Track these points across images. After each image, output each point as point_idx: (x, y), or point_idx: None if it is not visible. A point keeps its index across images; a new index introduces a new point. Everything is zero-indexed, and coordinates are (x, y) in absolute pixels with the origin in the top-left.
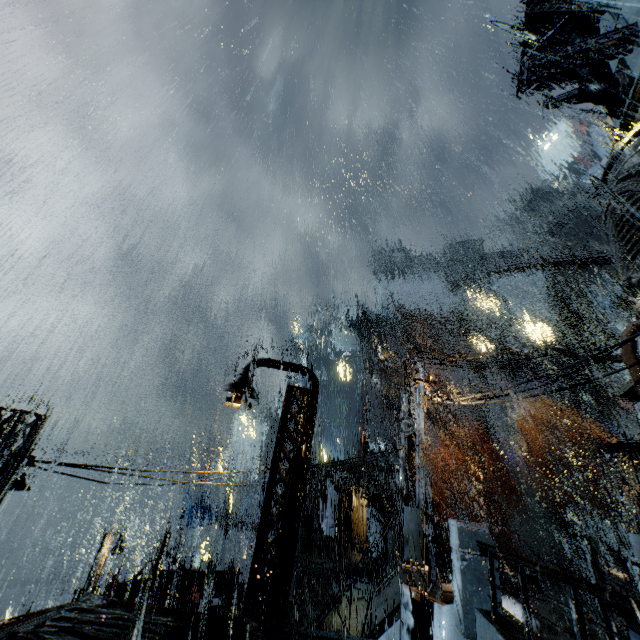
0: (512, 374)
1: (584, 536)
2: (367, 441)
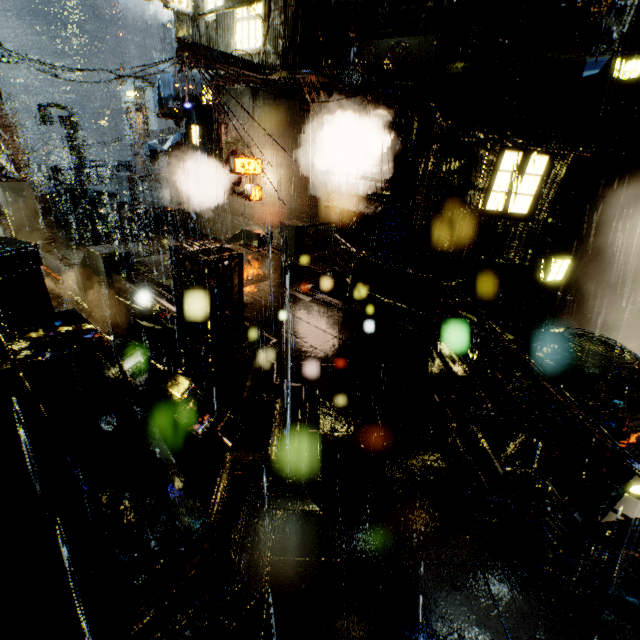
0: None
1: None
2: None
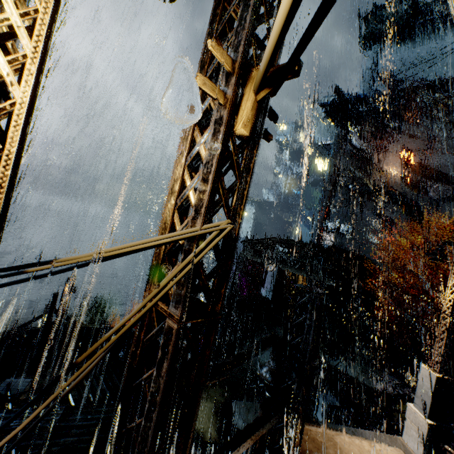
0: None
1: None
2: (328, 222)
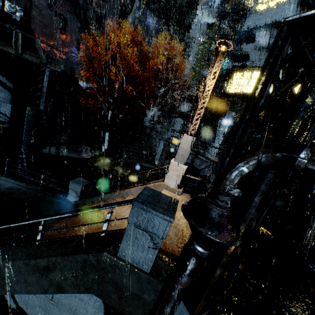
0: (149, 2)
1: (150, 115)
2: None
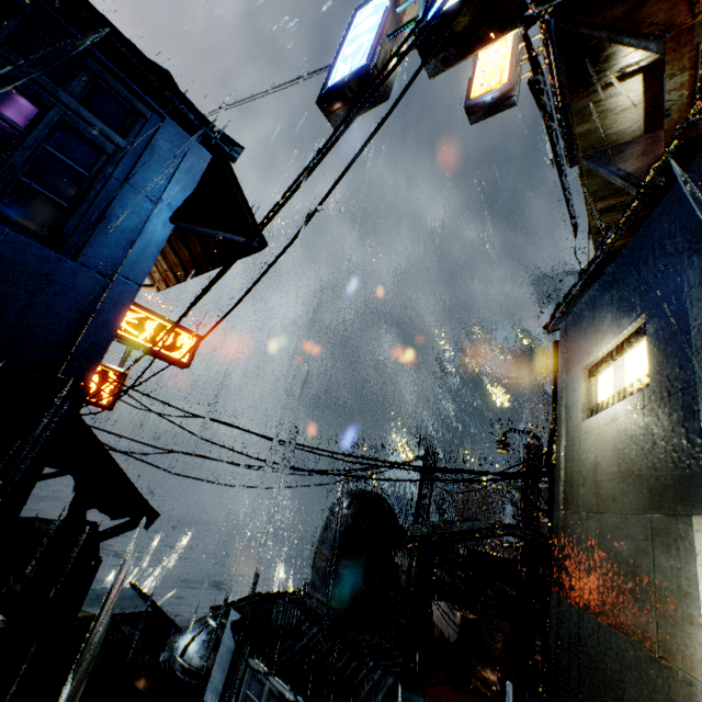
0: None
1: None
2: None
